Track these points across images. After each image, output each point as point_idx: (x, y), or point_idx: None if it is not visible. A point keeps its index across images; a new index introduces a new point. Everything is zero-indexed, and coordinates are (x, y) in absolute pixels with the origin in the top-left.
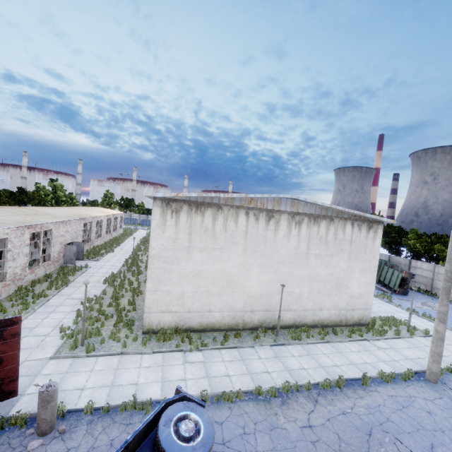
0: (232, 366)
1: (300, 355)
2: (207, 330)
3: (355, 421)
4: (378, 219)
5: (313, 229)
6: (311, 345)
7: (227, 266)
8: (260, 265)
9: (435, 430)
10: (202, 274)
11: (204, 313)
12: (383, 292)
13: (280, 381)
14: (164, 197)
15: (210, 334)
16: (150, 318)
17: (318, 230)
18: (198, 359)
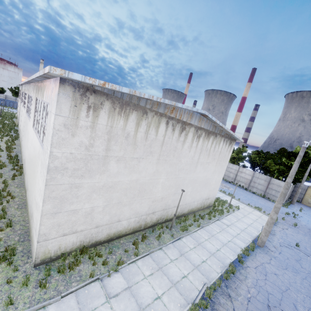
0: (156, 282)
1: (194, 247)
2: (113, 238)
3: (258, 306)
4: (236, 138)
5: (205, 142)
6: (194, 233)
7: (141, 176)
8: (167, 173)
9: (286, 289)
10: (116, 186)
11: (113, 224)
12: None
13: (198, 284)
14: (79, 82)
15: (118, 242)
16: (46, 246)
17: (208, 143)
18: (120, 285)
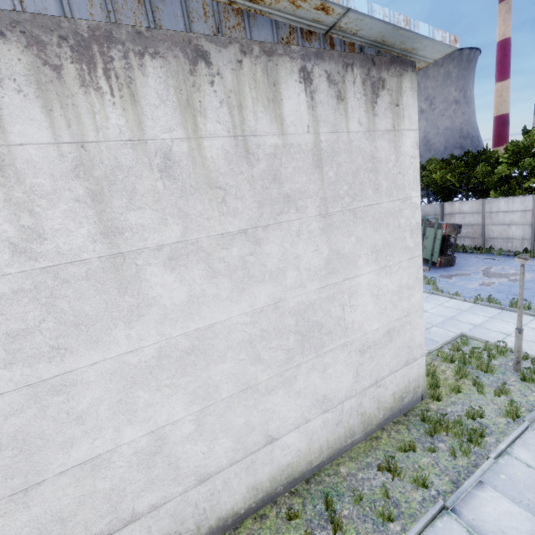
0: None
1: None
2: None
3: None
4: (397, 46)
5: (100, 115)
6: None
7: None
8: None
9: None
10: None
11: None
12: None
13: None
14: None
15: None
16: None
17: (137, 121)
18: None
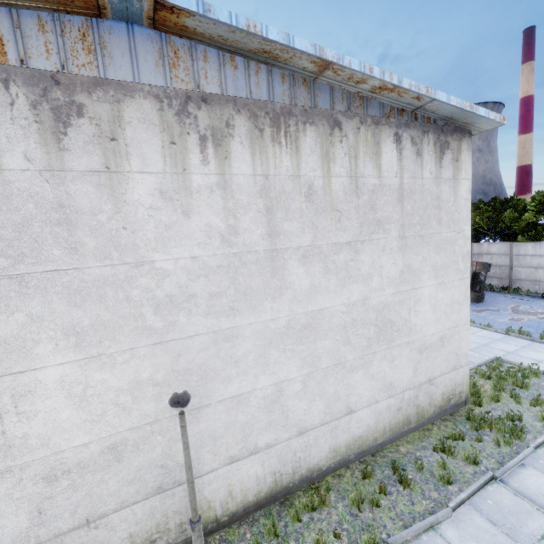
0: None
1: None
2: None
3: None
4: (460, 120)
5: (278, 159)
6: None
7: None
8: (75, 333)
9: None
10: None
11: None
12: None
13: None
14: None
15: None
16: None
17: (297, 163)
18: None
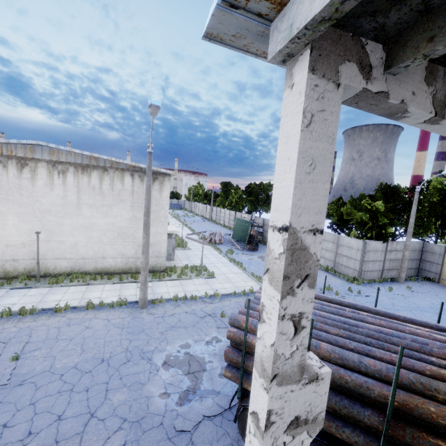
0: None
1: (33, 295)
2: None
3: None
4: (160, 171)
5: (83, 178)
6: (65, 287)
7: None
8: (18, 214)
9: (65, 339)
10: None
11: None
12: (231, 249)
13: None
14: None
15: None
16: None
17: (90, 180)
18: None
